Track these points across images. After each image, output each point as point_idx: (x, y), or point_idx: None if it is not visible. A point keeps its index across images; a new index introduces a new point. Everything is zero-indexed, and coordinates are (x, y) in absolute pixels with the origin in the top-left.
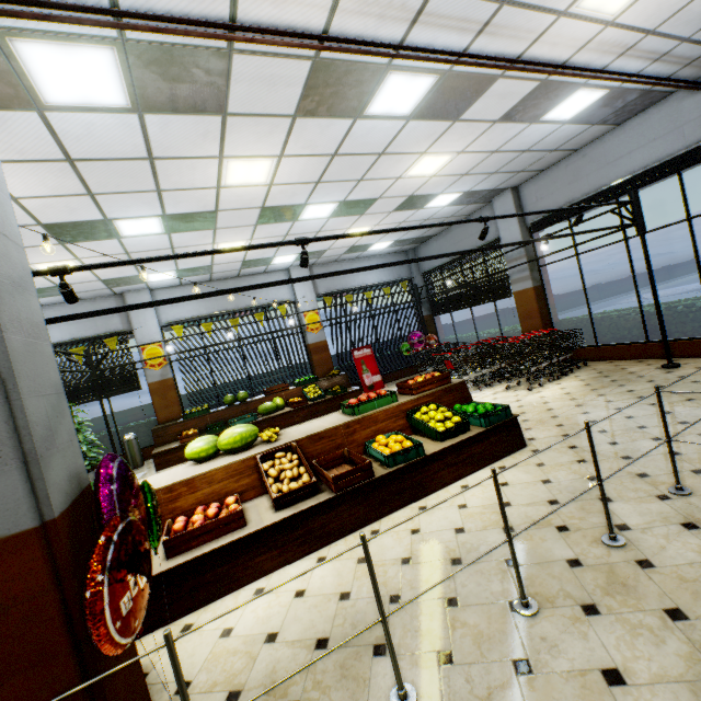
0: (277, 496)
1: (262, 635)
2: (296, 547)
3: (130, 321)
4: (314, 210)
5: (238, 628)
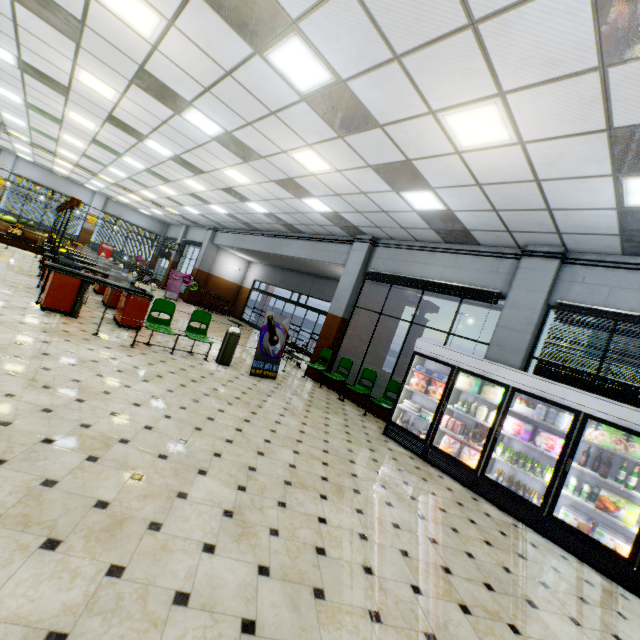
0: (10, 232)
1: None
2: (7, 242)
3: None
4: (97, 183)
5: None
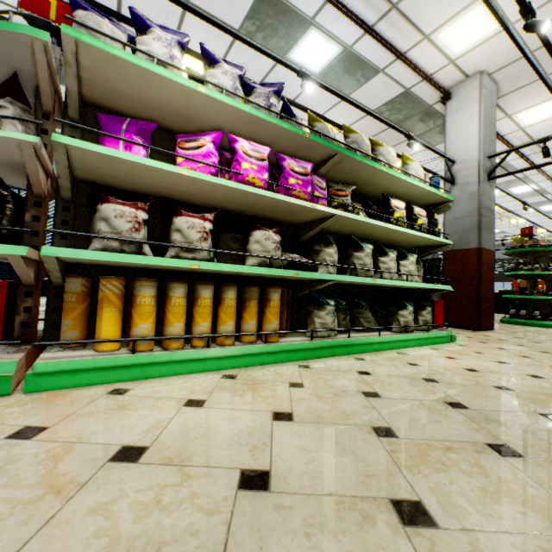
0: None
1: None
2: None
3: None
4: None
5: None
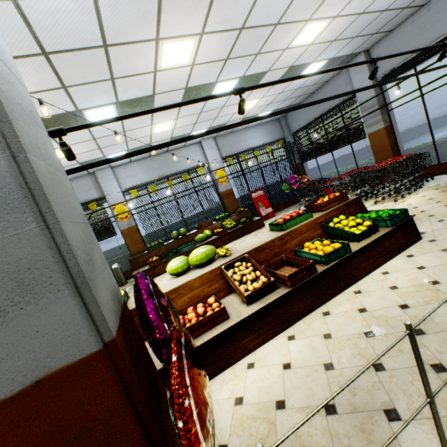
0: (248, 294)
1: (271, 403)
2: (268, 330)
3: (102, 190)
4: (221, 88)
5: (246, 397)
